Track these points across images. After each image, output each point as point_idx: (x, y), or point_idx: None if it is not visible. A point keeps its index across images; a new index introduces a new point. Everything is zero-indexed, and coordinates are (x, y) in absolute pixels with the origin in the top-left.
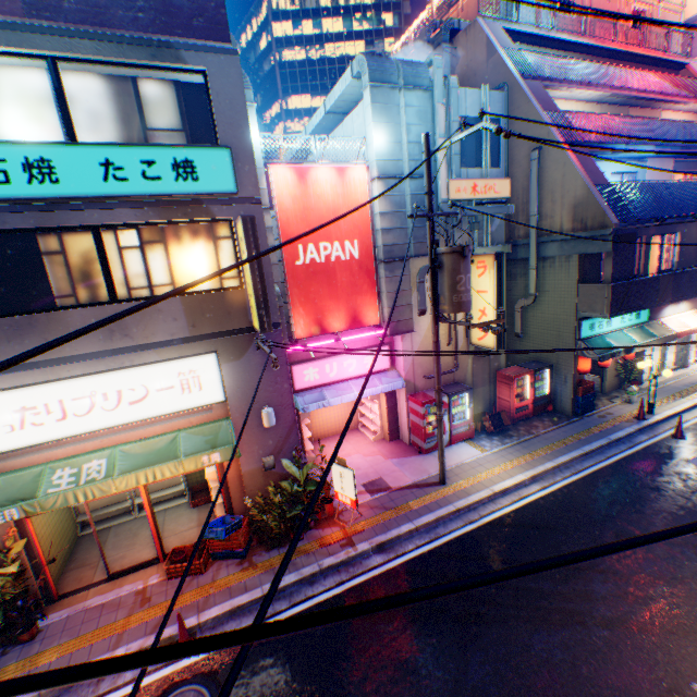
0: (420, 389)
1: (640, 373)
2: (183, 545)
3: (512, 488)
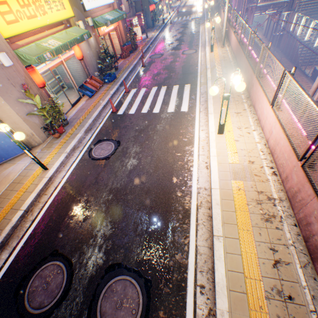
0: (127, 19)
1: (156, 17)
2: (121, 54)
3: (158, 35)
